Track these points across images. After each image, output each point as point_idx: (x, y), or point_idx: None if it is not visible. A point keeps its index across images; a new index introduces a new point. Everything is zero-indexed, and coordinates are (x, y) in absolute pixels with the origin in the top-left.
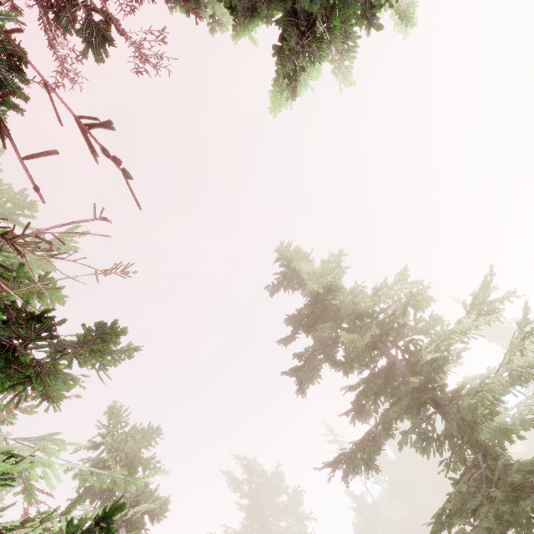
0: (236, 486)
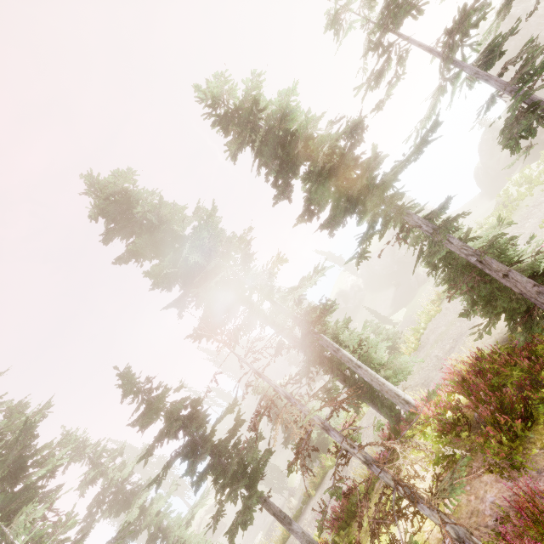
0: None
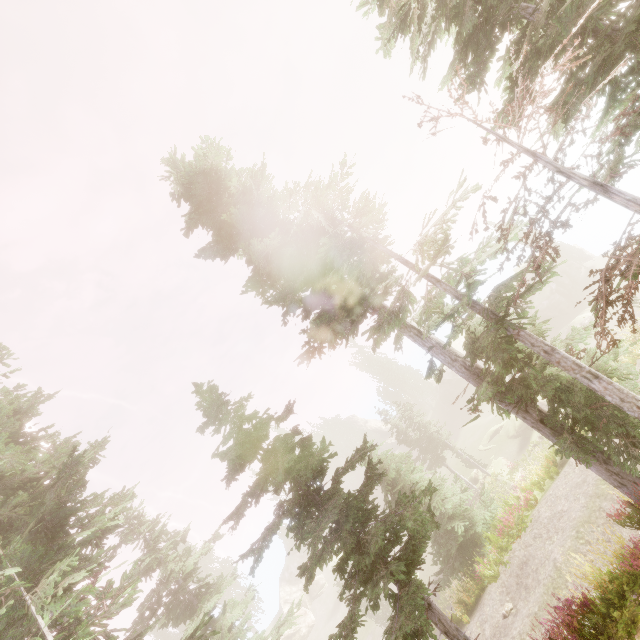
0: None
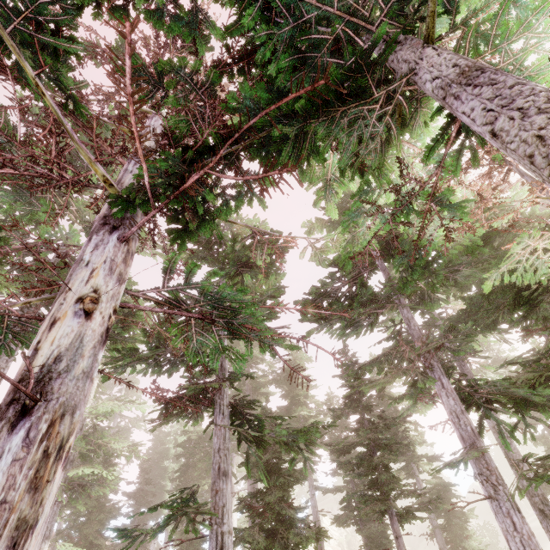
0: None
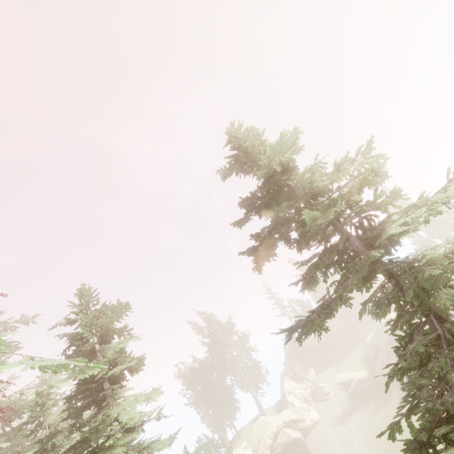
0: (199, 332)
